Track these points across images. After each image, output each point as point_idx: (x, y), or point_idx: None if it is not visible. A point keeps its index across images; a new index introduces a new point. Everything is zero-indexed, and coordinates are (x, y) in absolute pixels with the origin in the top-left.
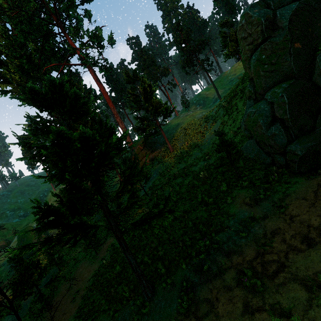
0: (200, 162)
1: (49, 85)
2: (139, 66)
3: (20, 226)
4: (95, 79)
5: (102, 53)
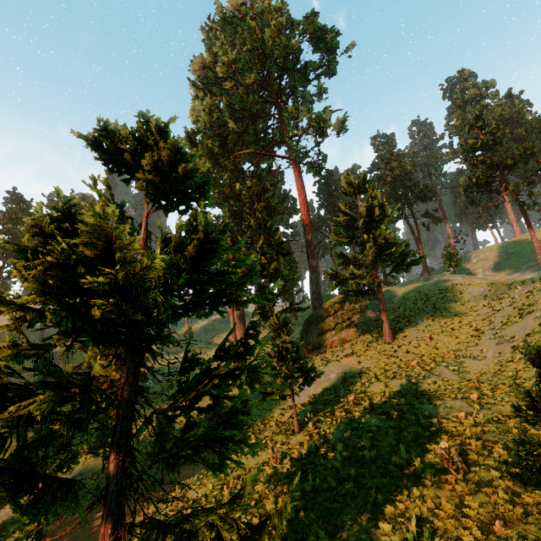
0: (449, 399)
1: (140, 125)
2: (379, 178)
3: None
4: (297, 182)
5: (319, 144)
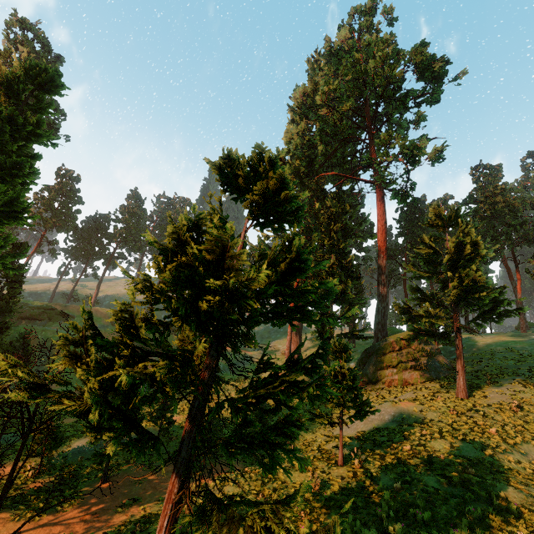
0: None
1: (255, 156)
2: (475, 211)
3: None
4: (378, 207)
5: (409, 172)
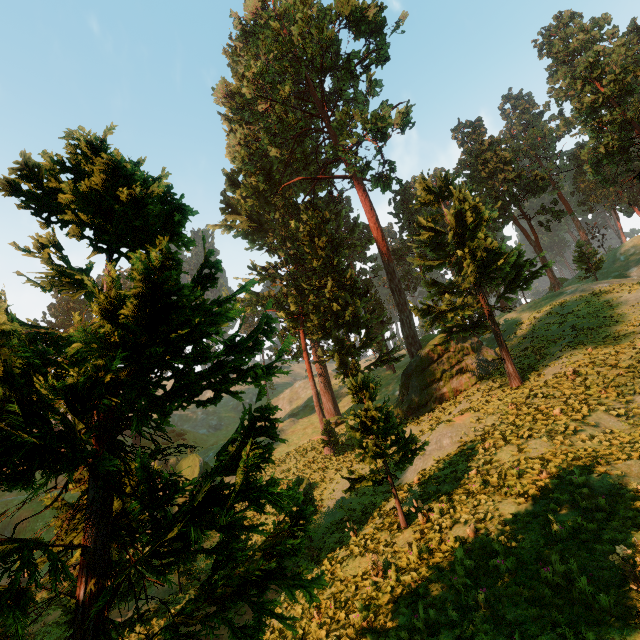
0: (618, 462)
1: (71, 150)
2: (470, 177)
3: (203, 444)
4: (363, 204)
5: (381, 150)
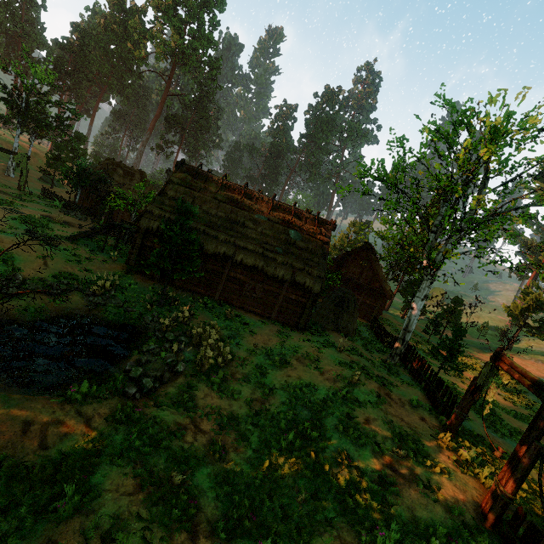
0: None
1: None
2: None
3: None
4: None
5: None
